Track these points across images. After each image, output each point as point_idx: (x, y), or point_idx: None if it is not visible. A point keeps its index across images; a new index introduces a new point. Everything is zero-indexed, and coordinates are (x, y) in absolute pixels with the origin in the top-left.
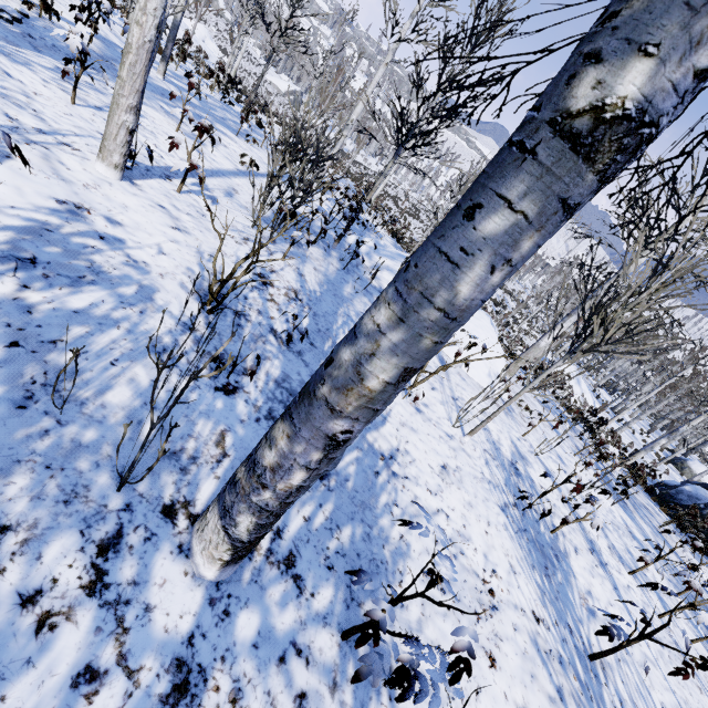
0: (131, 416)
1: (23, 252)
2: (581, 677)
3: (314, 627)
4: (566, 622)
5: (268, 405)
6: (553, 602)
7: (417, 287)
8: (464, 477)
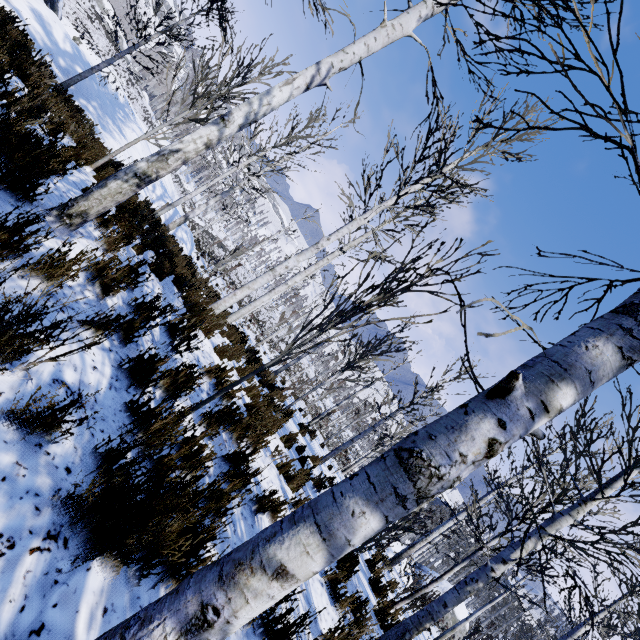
0: None
1: None
2: None
3: None
4: None
5: None
6: None
7: None
8: None
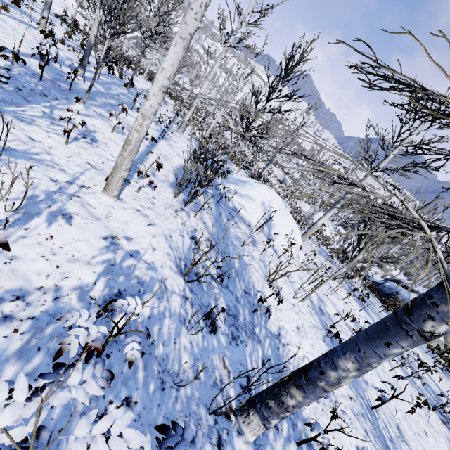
0: (194, 370)
1: (114, 289)
2: (370, 420)
3: (287, 445)
4: (360, 393)
5: (230, 330)
6: (353, 385)
7: (366, 361)
8: (306, 329)
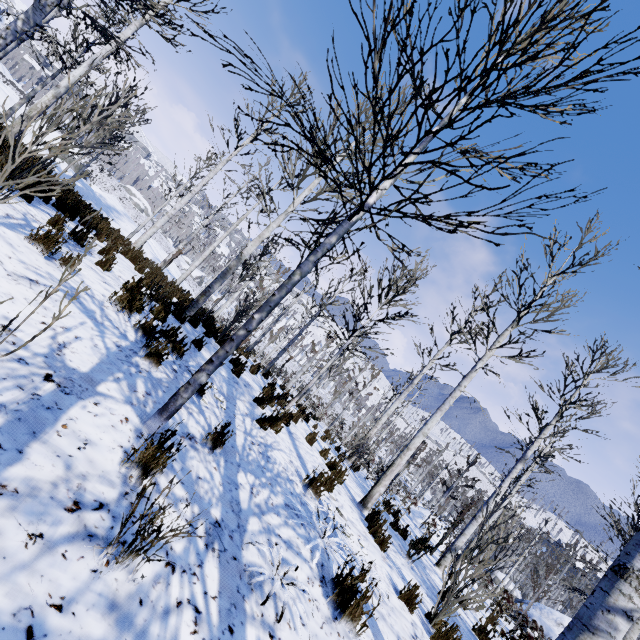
0: None
1: None
2: None
3: None
4: None
5: None
6: None
7: None
8: None
